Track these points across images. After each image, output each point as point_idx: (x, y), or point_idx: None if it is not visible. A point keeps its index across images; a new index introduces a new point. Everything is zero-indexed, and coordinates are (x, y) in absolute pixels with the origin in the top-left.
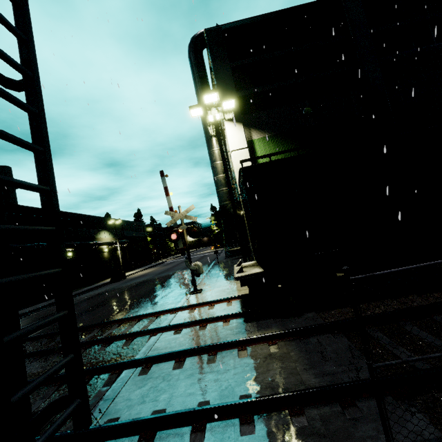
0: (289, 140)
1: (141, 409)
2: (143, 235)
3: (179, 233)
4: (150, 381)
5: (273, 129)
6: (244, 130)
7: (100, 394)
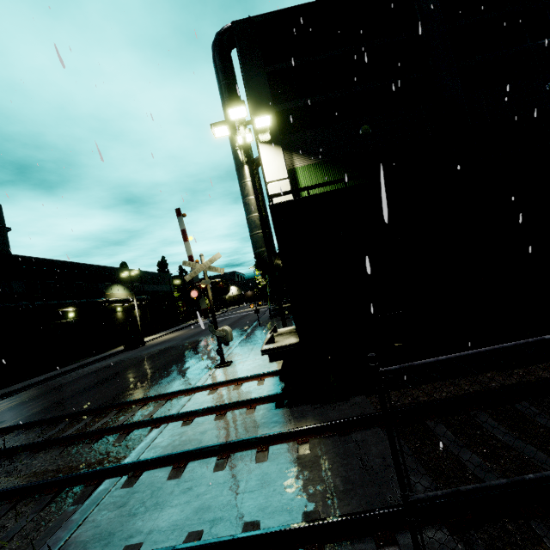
0: (342, 168)
1: (111, 542)
2: (168, 289)
3: (201, 290)
4: (133, 498)
5: (322, 154)
6: (284, 156)
7: (64, 517)
